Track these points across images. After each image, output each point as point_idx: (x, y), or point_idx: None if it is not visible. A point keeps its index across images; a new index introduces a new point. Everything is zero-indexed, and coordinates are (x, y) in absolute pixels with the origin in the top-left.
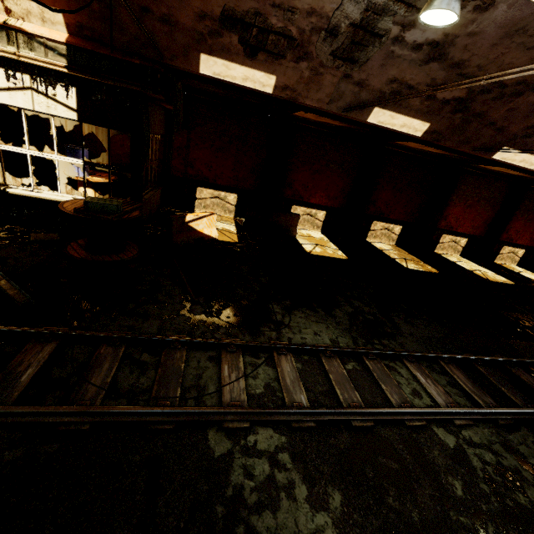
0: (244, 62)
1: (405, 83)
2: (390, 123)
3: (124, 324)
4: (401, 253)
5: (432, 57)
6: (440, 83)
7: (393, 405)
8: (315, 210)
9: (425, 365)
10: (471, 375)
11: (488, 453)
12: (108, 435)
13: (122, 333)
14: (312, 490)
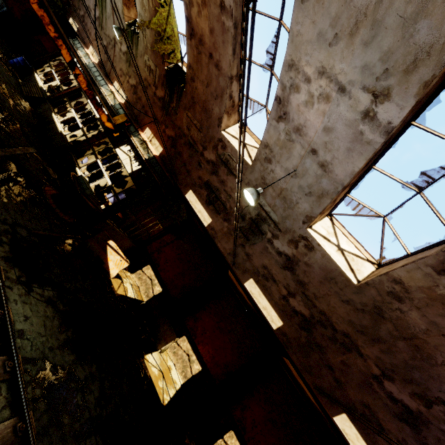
0: (204, 204)
1: (272, 274)
2: (257, 298)
3: None
4: None
5: (287, 267)
6: (292, 291)
7: None
8: (196, 358)
9: None
10: None
11: None
12: None
13: None
14: None
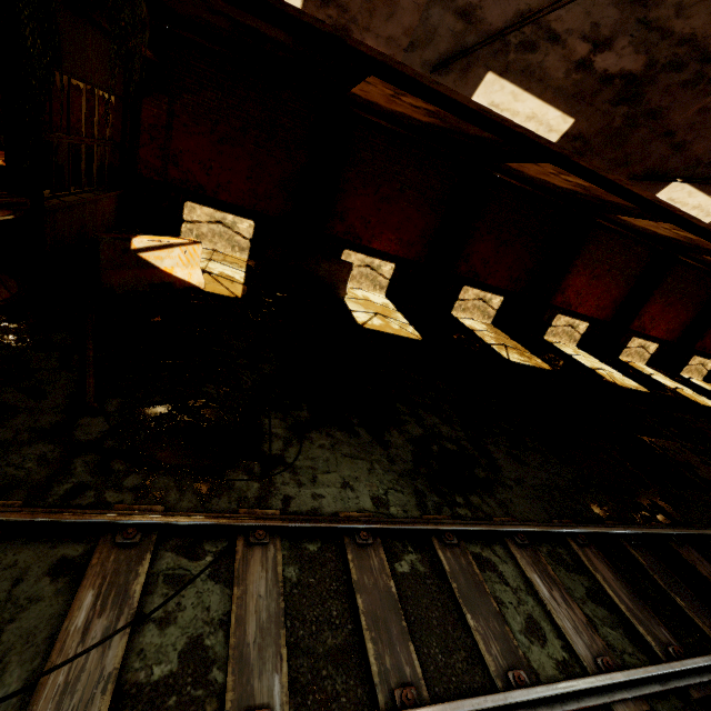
0: None
1: (547, 25)
2: (510, 108)
3: None
4: (500, 336)
5: None
6: (605, 37)
7: (490, 673)
8: (379, 261)
9: (546, 552)
10: (622, 570)
11: None
12: None
13: None
14: None
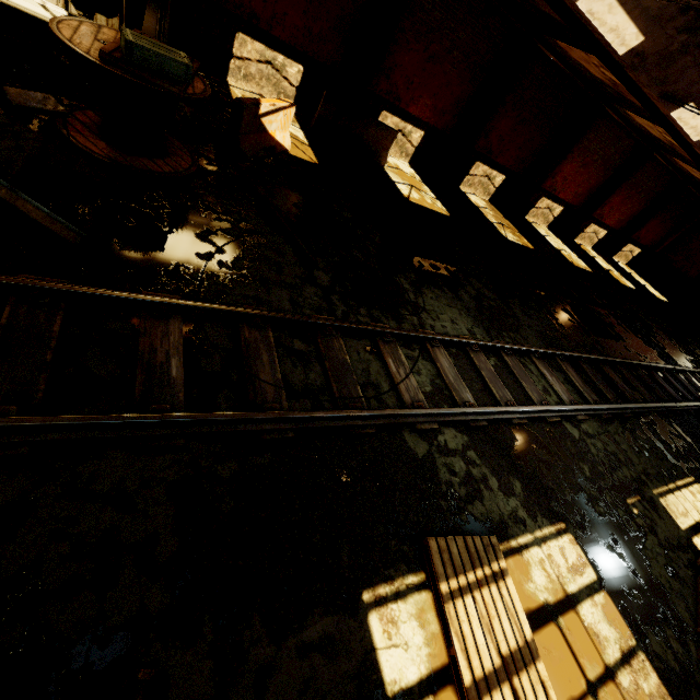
0: None
1: None
2: (601, 18)
3: (246, 293)
4: (497, 215)
5: None
6: None
7: (534, 402)
8: (411, 127)
9: (547, 362)
10: (578, 373)
11: (599, 442)
12: (313, 441)
13: (255, 309)
14: (500, 481)
